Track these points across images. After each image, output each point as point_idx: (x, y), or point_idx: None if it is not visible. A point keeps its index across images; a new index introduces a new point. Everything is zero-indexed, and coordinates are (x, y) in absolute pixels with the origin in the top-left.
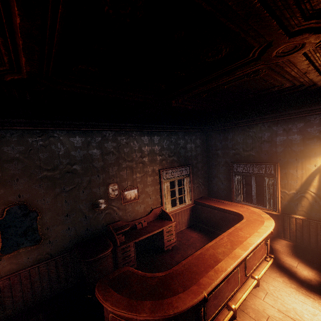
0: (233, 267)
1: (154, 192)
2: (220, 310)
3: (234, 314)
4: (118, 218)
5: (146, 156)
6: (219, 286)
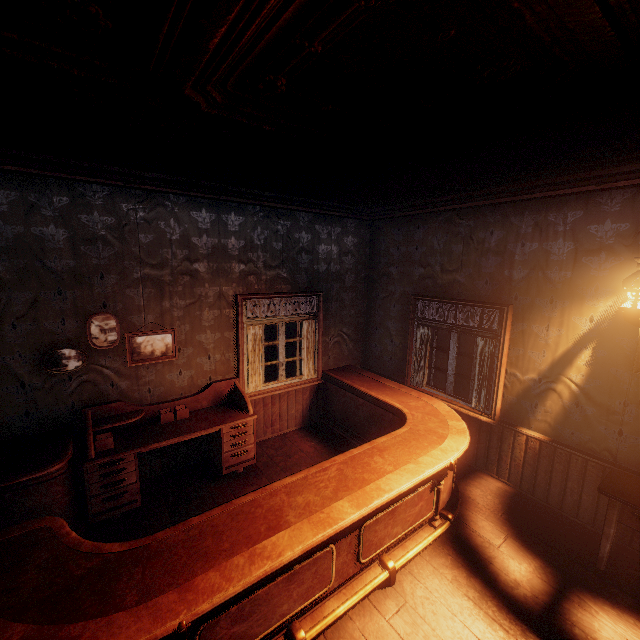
0: (305, 550)
1: (221, 346)
2: None
3: None
4: (116, 396)
5: (202, 260)
6: (257, 592)
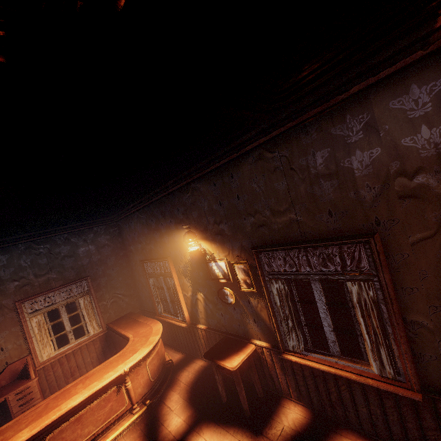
0: None
1: (11, 338)
2: None
3: None
4: None
5: None
6: None
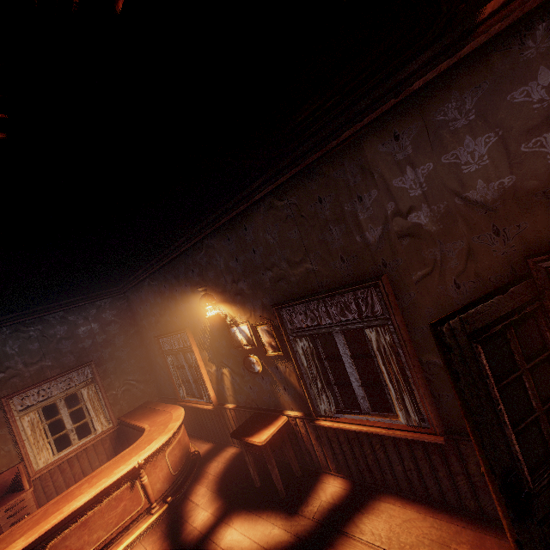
0: None
1: None
2: None
3: None
4: None
5: None
6: None
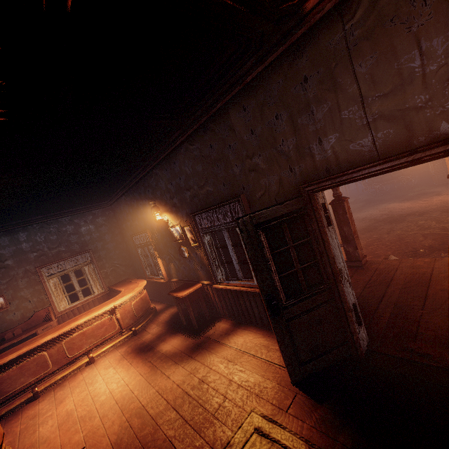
0: (19, 354)
1: (35, 294)
2: (18, 395)
3: (33, 395)
4: None
5: (9, 259)
6: (2, 375)
